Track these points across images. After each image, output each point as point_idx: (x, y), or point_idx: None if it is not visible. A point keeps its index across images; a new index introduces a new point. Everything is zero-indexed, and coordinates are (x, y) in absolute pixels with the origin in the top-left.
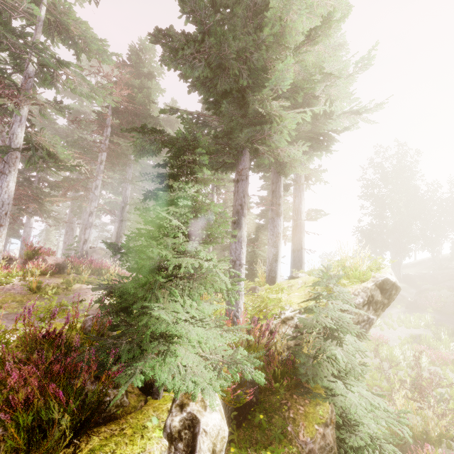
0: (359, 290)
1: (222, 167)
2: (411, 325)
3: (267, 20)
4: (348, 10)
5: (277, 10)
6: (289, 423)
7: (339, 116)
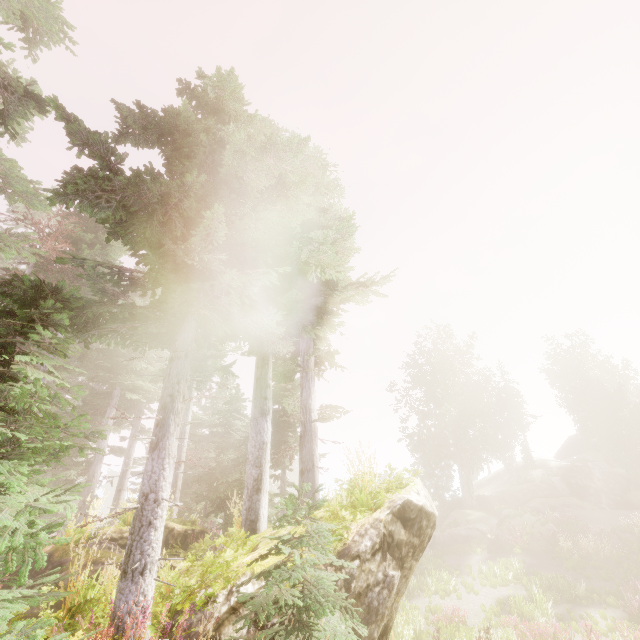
0: (367, 525)
1: (156, 341)
2: (498, 582)
3: (222, 176)
4: (307, 176)
5: (231, 167)
6: None
7: (346, 288)
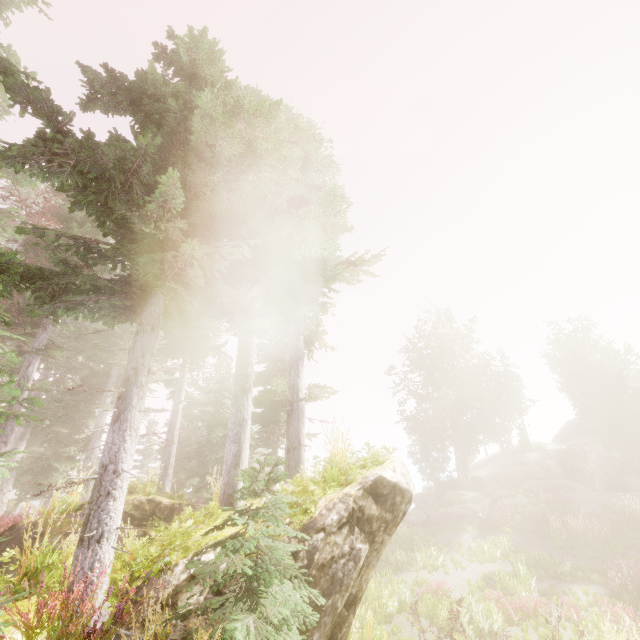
0: (336, 500)
1: (124, 315)
2: (485, 558)
3: (194, 145)
4: (280, 144)
5: (201, 134)
6: None
7: (337, 267)
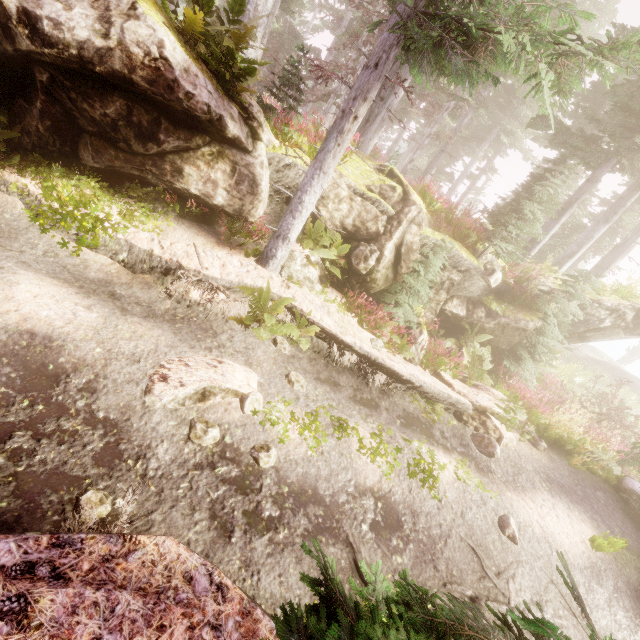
0: (614, 300)
1: (585, 163)
2: None
3: None
4: None
5: None
6: (516, 310)
7: None
